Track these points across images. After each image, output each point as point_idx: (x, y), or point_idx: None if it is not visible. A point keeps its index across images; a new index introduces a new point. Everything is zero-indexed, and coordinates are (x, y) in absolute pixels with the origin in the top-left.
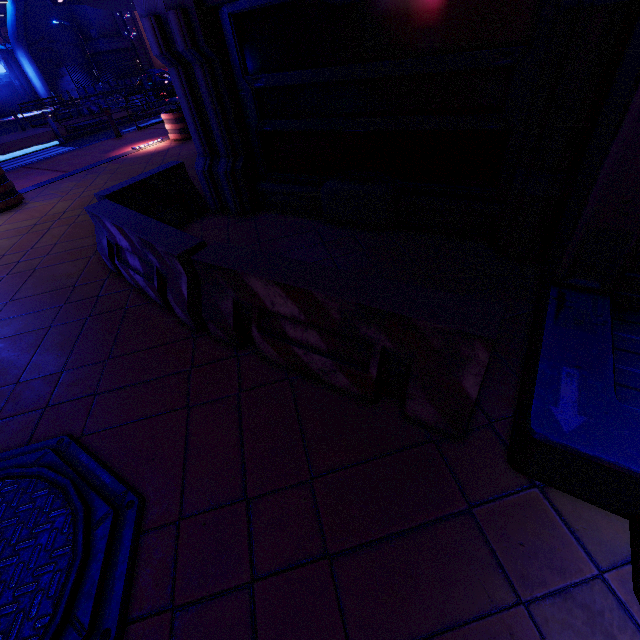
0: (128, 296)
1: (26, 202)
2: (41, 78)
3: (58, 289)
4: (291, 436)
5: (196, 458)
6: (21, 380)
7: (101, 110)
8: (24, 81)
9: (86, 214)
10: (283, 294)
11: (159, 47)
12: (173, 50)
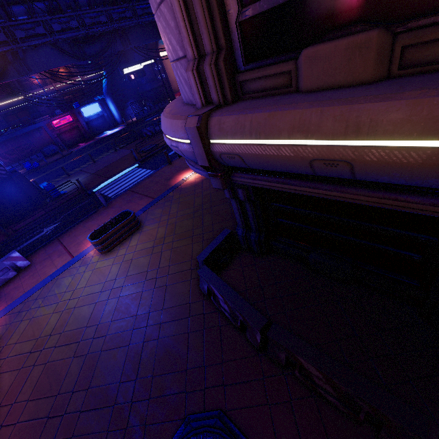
0: (218, 316)
1: (142, 225)
2: (117, 110)
3: (182, 304)
4: (321, 435)
5: (280, 438)
6: (188, 368)
7: (152, 134)
8: (109, 113)
9: (176, 241)
10: (315, 369)
11: (230, 196)
12: (236, 196)
